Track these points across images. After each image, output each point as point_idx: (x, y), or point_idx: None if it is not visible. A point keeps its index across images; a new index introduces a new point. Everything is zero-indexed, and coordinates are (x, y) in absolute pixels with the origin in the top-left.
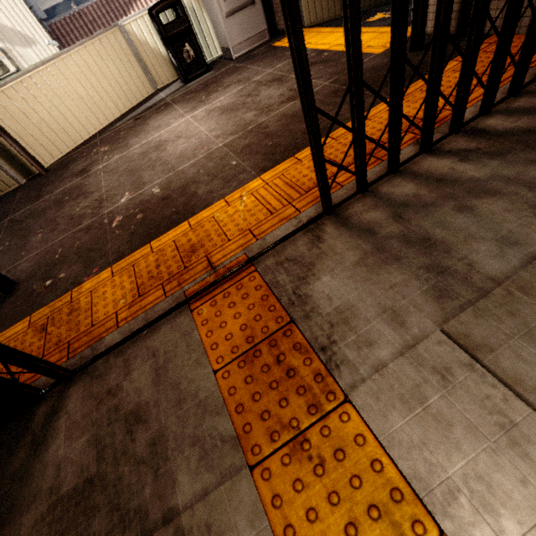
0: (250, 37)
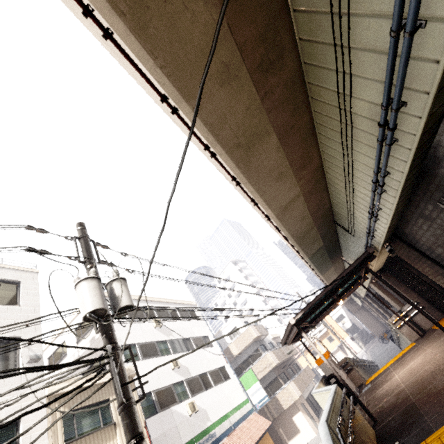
0: (354, 387)
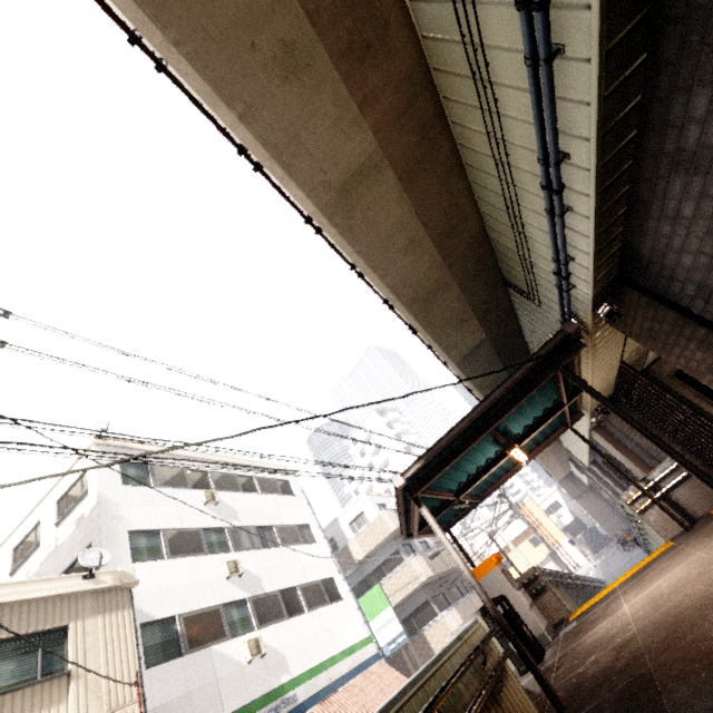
0: (545, 626)
